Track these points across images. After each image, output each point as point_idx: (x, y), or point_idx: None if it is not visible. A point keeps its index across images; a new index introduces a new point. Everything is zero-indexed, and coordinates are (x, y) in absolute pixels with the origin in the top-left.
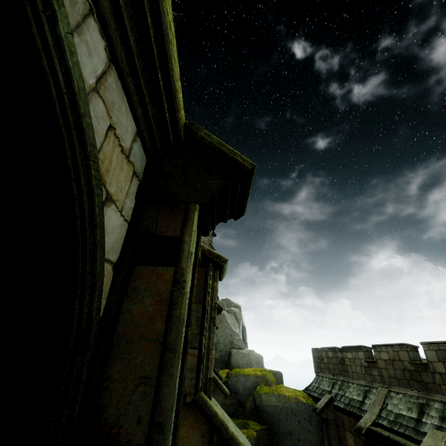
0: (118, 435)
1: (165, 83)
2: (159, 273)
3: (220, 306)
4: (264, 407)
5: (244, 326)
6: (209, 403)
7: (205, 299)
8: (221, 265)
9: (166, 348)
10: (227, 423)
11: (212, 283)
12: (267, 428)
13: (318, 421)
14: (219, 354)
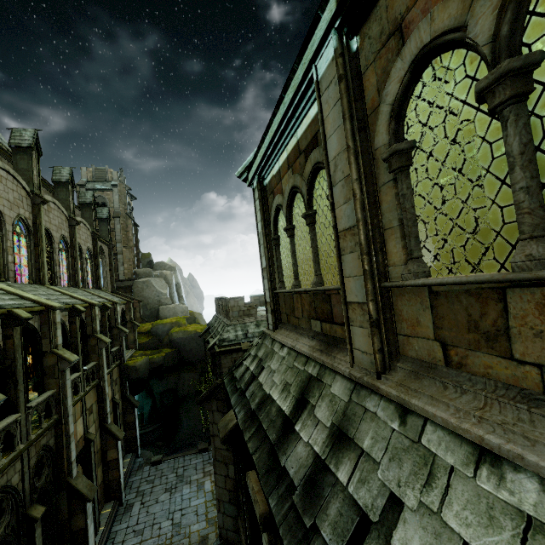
0: (10, 358)
1: None
2: (11, 340)
3: (81, 310)
4: (174, 340)
5: (178, 284)
6: (56, 351)
7: (49, 323)
8: (54, 310)
9: (14, 349)
10: (64, 354)
11: (53, 316)
12: (176, 350)
13: None
14: (150, 311)
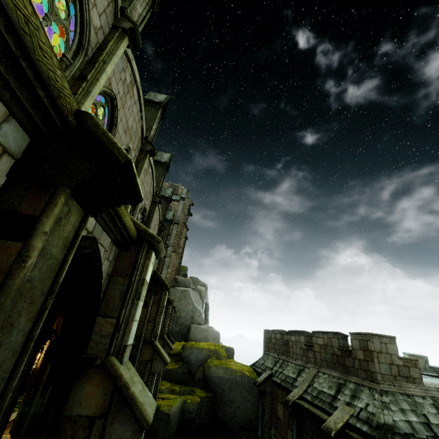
0: None
1: (34, 72)
2: (7, 247)
3: (166, 283)
4: (212, 377)
5: (207, 304)
6: (116, 367)
7: (132, 274)
8: (154, 245)
9: None
10: (131, 384)
11: (144, 260)
12: (212, 396)
13: (257, 393)
14: (179, 327)
